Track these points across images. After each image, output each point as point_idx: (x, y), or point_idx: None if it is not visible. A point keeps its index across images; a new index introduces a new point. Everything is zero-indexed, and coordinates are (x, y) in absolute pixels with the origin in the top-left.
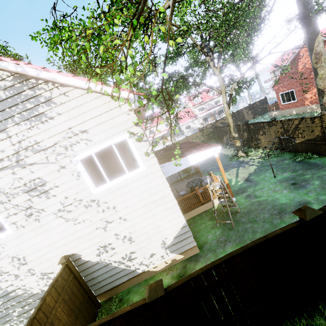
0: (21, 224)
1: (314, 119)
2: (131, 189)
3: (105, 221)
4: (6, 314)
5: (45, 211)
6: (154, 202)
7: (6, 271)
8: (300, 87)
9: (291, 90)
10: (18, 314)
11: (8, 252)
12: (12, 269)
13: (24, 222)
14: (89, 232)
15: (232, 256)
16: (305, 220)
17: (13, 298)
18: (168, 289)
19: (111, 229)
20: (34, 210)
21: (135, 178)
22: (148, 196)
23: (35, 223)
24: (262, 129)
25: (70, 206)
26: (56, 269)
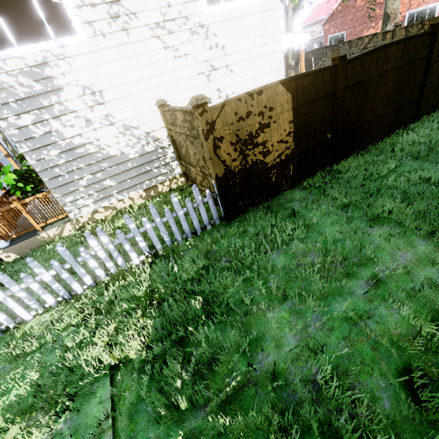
0: (100, 29)
1: (386, 34)
2: (245, 25)
3: (210, 65)
4: (70, 181)
5: (137, 18)
6: (264, 57)
7: (73, 109)
8: (353, 29)
9: (342, 33)
10: (87, 183)
11: (78, 77)
12: (82, 107)
13: (106, 27)
14: (190, 75)
15: (392, 42)
16: (436, 28)
17: (81, 158)
18: (347, 59)
19: (214, 81)
20: (122, 9)
21: (253, 9)
22: (261, 44)
23: (122, 36)
24: (322, 58)
25: (172, 23)
26: (143, 124)
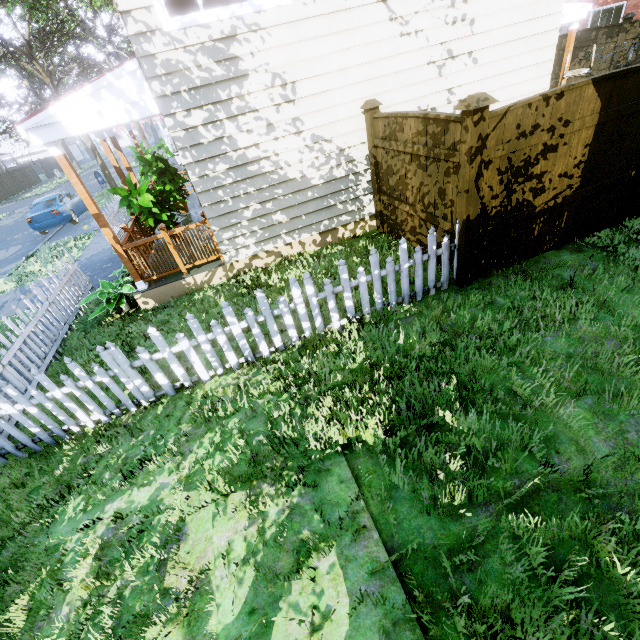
0: None
1: None
2: None
3: (447, 50)
4: (233, 210)
5: None
6: (527, 40)
7: (255, 106)
8: None
9: (619, 5)
10: (253, 215)
11: (270, 59)
12: (267, 105)
13: None
14: (416, 65)
15: None
16: None
17: (251, 179)
18: None
19: (447, 76)
20: None
21: None
22: (528, 19)
23: None
24: (586, 47)
25: None
26: (338, 135)
